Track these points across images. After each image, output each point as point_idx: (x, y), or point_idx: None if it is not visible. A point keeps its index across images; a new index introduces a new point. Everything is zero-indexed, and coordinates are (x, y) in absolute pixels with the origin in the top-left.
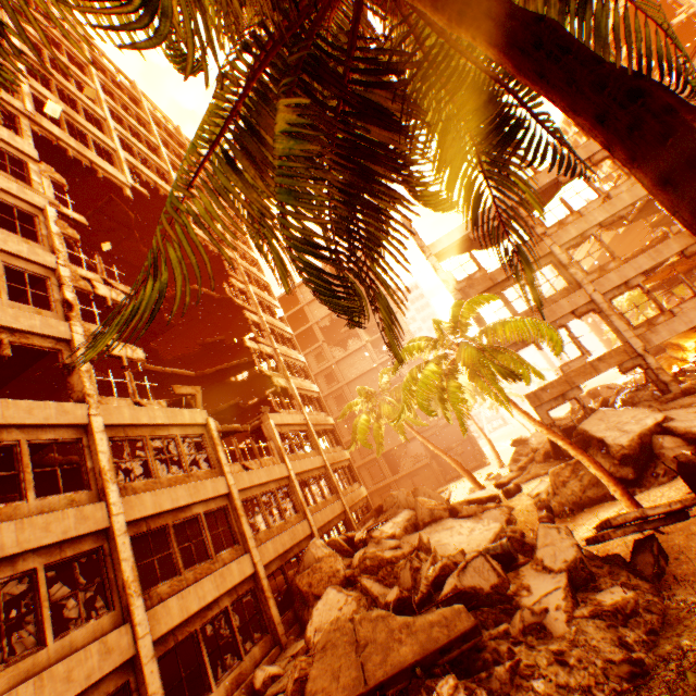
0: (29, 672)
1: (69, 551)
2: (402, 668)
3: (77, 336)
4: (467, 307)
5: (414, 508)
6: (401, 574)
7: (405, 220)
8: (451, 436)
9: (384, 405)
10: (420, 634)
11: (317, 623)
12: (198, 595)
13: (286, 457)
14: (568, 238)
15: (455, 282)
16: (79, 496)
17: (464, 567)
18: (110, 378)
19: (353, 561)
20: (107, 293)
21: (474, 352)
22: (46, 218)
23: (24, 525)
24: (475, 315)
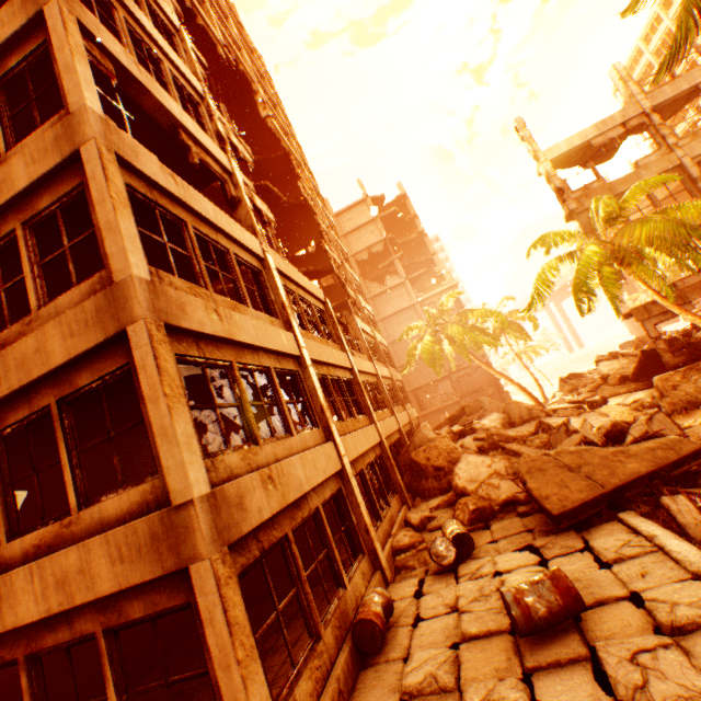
0: (290, 451)
1: (282, 365)
2: (640, 476)
3: (236, 172)
4: (634, 190)
5: (504, 411)
6: (552, 439)
7: (519, 121)
8: (474, 383)
9: (453, 326)
10: (642, 455)
11: (466, 477)
12: (359, 441)
13: (372, 358)
14: (700, 151)
15: (569, 191)
16: (274, 321)
17: (650, 418)
18: (260, 228)
19: (465, 444)
20: (237, 144)
21: (661, 226)
22: (181, 41)
23: (256, 325)
24: (588, 227)
